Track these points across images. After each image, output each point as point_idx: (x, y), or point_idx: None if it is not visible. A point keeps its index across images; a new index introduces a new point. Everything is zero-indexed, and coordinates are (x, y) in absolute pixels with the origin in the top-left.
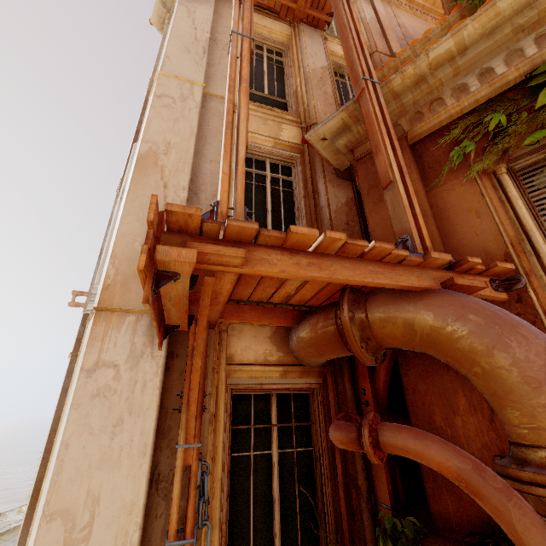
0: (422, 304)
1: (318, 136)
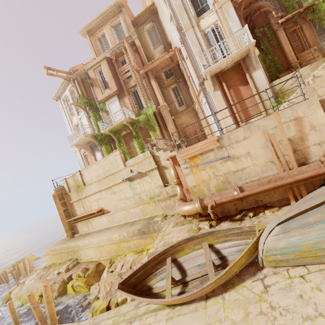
0: (260, 2)
1: None
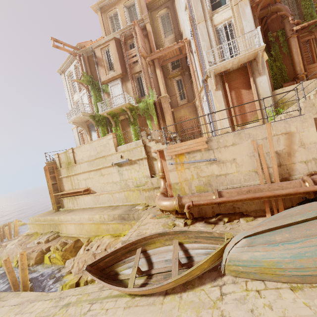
0: (278, 4)
1: None
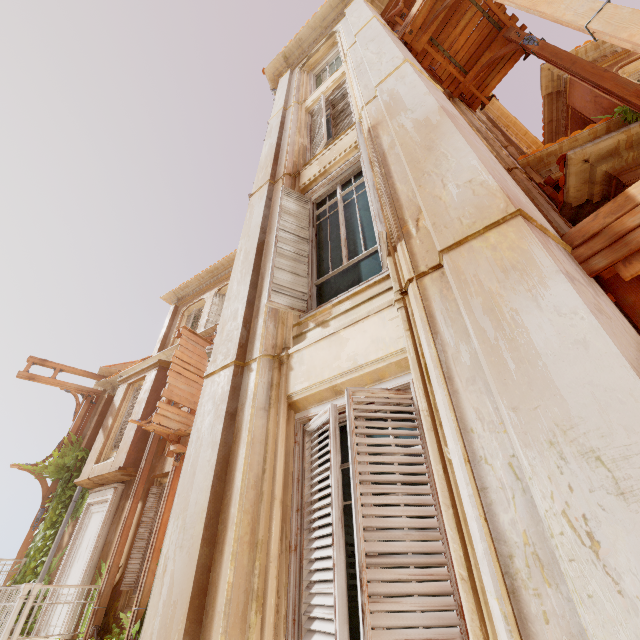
0: None
1: (583, 156)
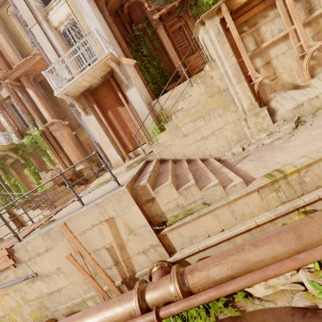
0: None
1: None
